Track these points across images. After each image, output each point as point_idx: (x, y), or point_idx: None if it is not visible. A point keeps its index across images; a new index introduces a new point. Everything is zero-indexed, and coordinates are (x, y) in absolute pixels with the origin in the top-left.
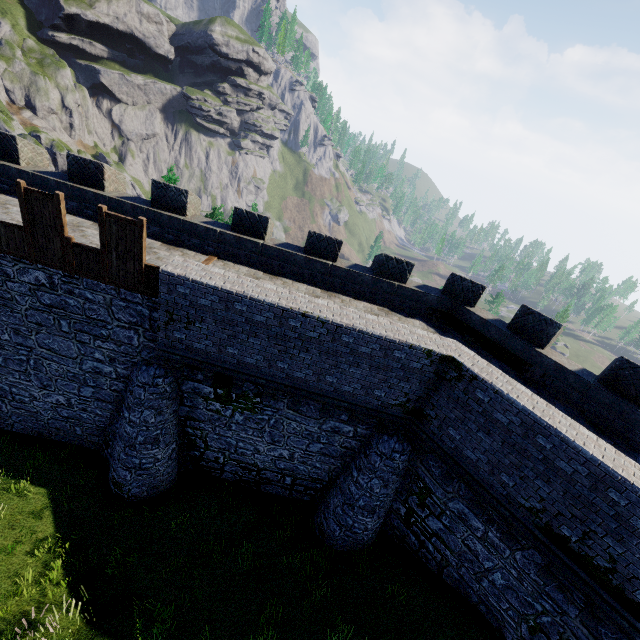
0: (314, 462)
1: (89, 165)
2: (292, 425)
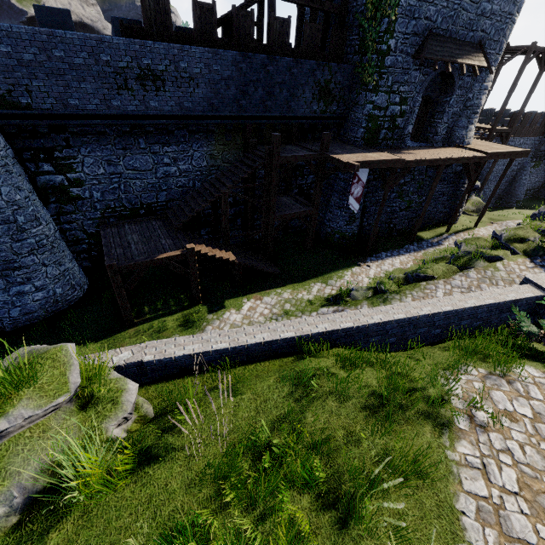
0: (541, 180)
1: (492, 110)
2: (544, 168)
